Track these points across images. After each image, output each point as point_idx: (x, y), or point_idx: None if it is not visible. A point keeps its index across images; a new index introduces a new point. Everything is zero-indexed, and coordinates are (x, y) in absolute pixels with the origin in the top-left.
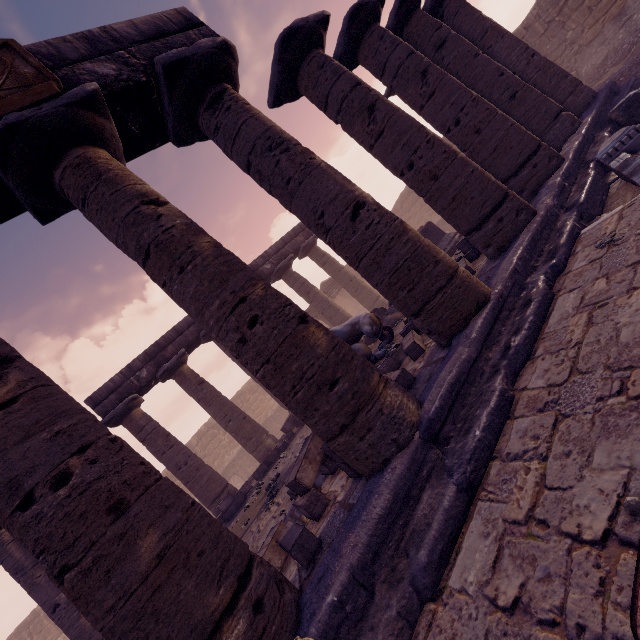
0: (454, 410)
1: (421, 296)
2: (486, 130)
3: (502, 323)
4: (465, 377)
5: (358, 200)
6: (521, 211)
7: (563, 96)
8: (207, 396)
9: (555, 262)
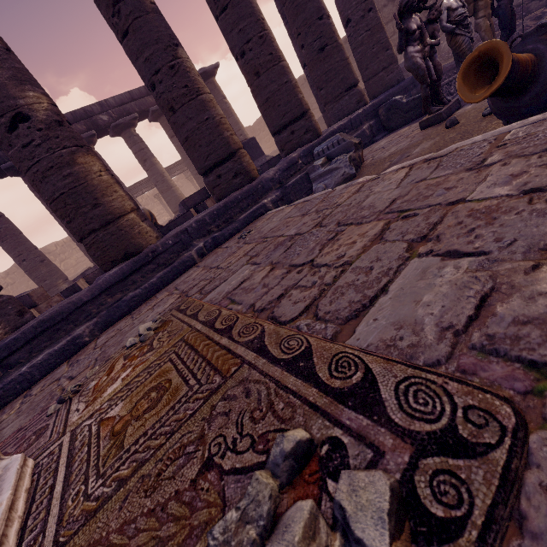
0: (37, 341)
1: (77, 231)
2: (263, 76)
3: (143, 274)
4: (66, 316)
5: (20, 111)
6: (240, 175)
7: (378, 68)
8: (1, 232)
9: (217, 235)
